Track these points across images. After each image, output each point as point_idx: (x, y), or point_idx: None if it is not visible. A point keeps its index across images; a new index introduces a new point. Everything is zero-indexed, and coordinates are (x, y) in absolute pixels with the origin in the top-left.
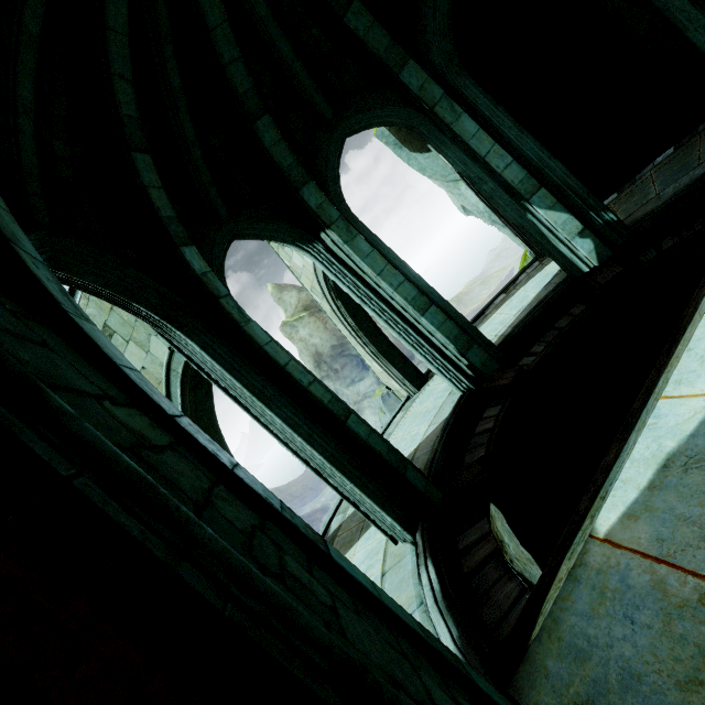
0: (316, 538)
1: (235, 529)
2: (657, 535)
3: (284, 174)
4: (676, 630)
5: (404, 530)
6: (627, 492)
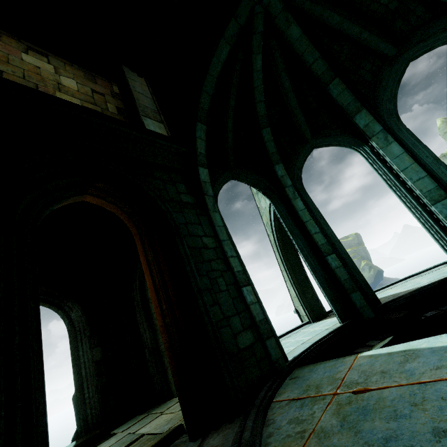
0: (243, 282)
1: (209, 267)
2: (362, 363)
3: (344, 110)
4: (324, 379)
5: (338, 317)
6: (385, 350)
